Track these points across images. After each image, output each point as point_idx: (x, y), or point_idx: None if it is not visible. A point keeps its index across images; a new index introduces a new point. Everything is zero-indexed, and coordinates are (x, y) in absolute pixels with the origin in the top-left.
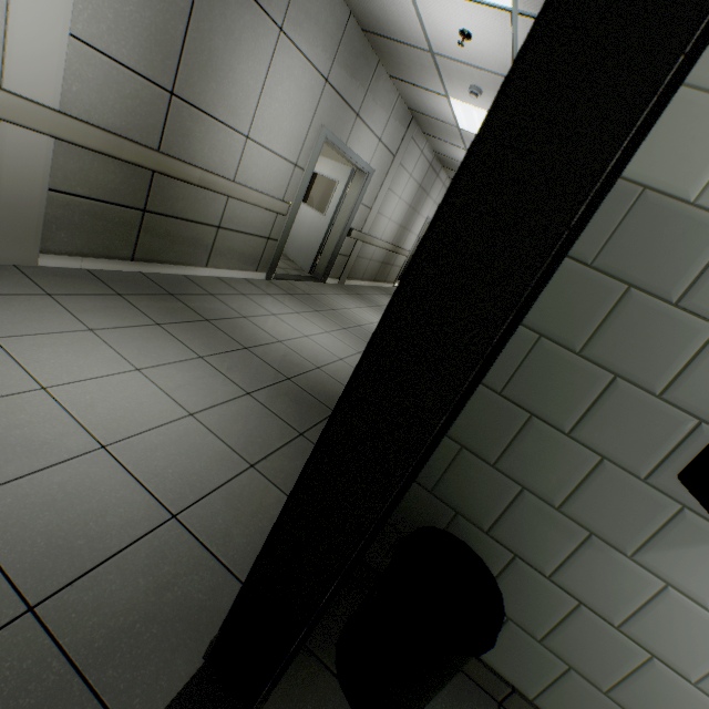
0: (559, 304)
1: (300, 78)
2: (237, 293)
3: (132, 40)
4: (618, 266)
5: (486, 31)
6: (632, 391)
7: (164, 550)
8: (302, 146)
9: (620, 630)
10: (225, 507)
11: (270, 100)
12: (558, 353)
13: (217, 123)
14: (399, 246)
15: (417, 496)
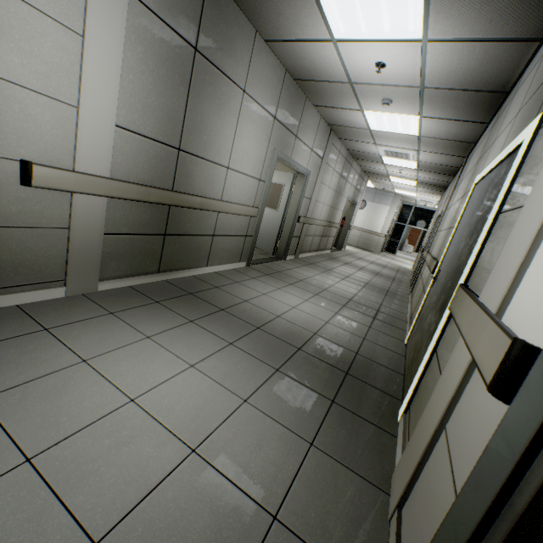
0: None
1: (258, 120)
2: (232, 281)
3: (153, 120)
4: None
5: (399, 59)
6: None
7: None
8: (263, 166)
9: None
10: (310, 497)
11: (240, 139)
12: None
13: (208, 163)
14: (331, 221)
15: None
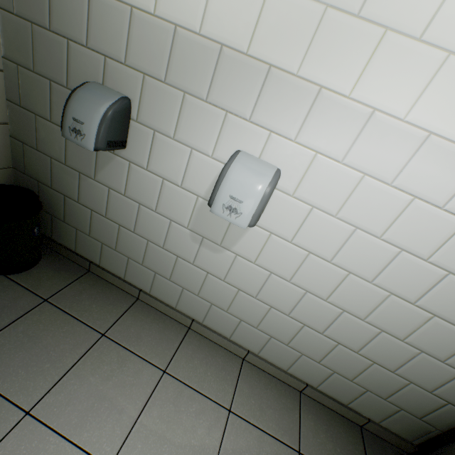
0: (15, 42)
1: None
2: None
3: None
4: (23, 11)
5: None
6: (59, 88)
7: None
8: None
9: (107, 218)
10: None
11: None
12: (28, 74)
13: None
14: None
15: (23, 179)
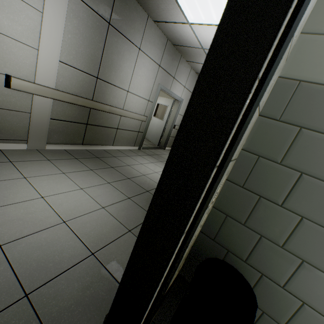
0: (266, 140)
1: (148, 66)
2: (125, 155)
3: (82, 60)
4: (293, 119)
5: None
6: (312, 180)
7: (87, 269)
8: (151, 93)
9: None
10: (116, 250)
11: (136, 76)
12: (269, 164)
13: (115, 87)
14: None
15: (207, 242)
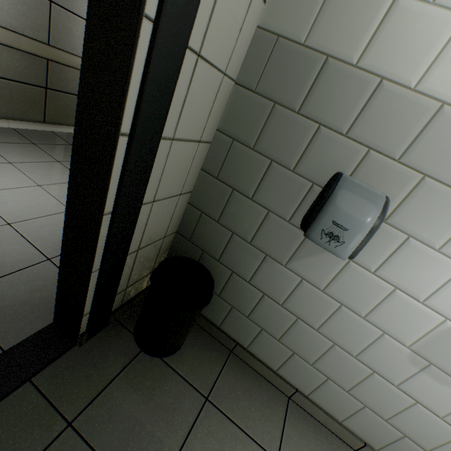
0: (241, 118)
1: None
2: None
3: None
4: (268, 90)
5: None
6: (280, 169)
7: (39, 274)
8: None
9: (283, 306)
10: None
11: None
12: (243, 150)
13: None
14: None
15: (183, 244)
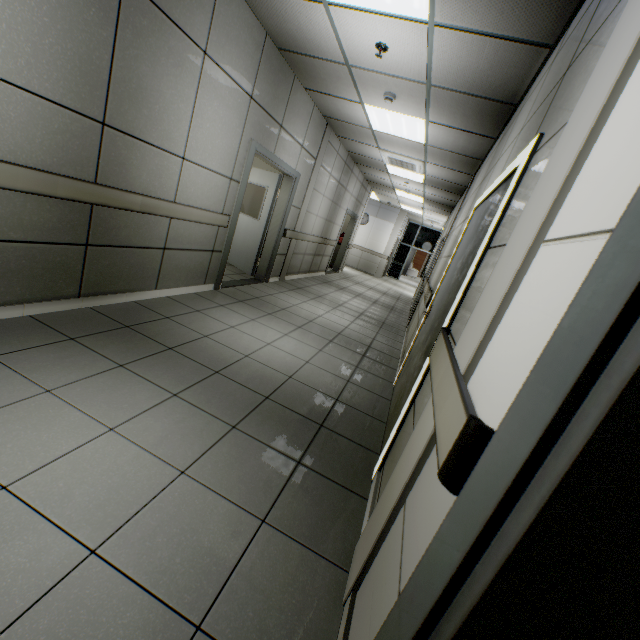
0: None
1: (227, 97)
2: (191, 310)
3: (55, 73)
4: None
5: (402, 43)
6: None
7: None
8: (235, 161)
9: None
10: (251, 591)
11: (202, 120)
12: None
13: (153, 148)
14: (326, 238)
15: None
